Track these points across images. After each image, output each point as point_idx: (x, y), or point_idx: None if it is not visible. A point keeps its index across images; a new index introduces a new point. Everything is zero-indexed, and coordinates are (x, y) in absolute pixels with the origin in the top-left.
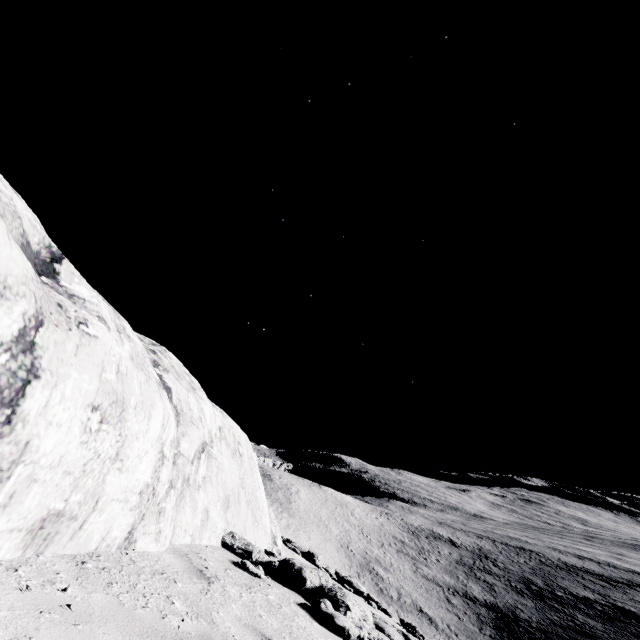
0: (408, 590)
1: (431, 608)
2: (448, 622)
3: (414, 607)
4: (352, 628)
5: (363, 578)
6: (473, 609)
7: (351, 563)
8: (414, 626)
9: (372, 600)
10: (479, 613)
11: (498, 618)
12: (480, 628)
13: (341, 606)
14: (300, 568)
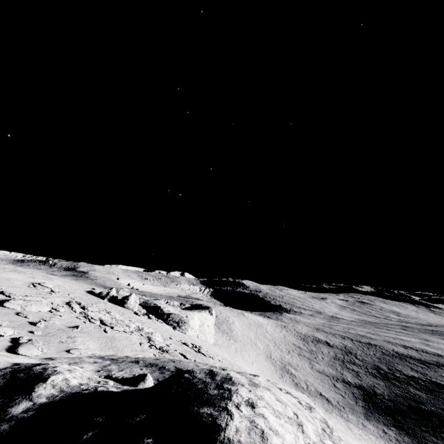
0: (311, 381)
1: (326, 392)
2: (337, 400)
3: (317, 393)
4: None
5: (285, 377)
6: (349, 390)
7: (275, 368)
8: None
9: None
10: (353, 392)
11: (365, 394)
12: (356, 402)
13: None
14: None
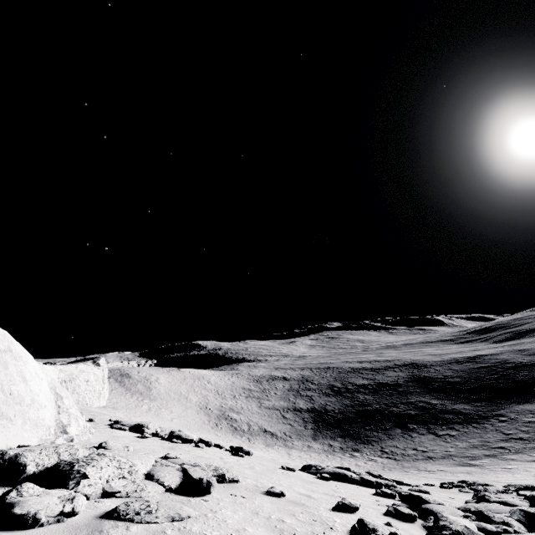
0: (255, 421)
1: (272, 426)
2: (284, 431)
3: (260, 430)
4: (49, 508)
5: (220, 425)
6: (300, 416)
7: (210, 418)
8: (241, 447)
9: (204, 442)
10: (304, 417)
11: (316, 416)
12: (305, 426)
13: (73, 478)
14: (16, 455)
